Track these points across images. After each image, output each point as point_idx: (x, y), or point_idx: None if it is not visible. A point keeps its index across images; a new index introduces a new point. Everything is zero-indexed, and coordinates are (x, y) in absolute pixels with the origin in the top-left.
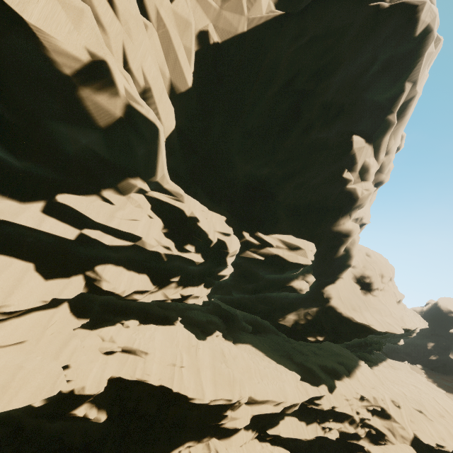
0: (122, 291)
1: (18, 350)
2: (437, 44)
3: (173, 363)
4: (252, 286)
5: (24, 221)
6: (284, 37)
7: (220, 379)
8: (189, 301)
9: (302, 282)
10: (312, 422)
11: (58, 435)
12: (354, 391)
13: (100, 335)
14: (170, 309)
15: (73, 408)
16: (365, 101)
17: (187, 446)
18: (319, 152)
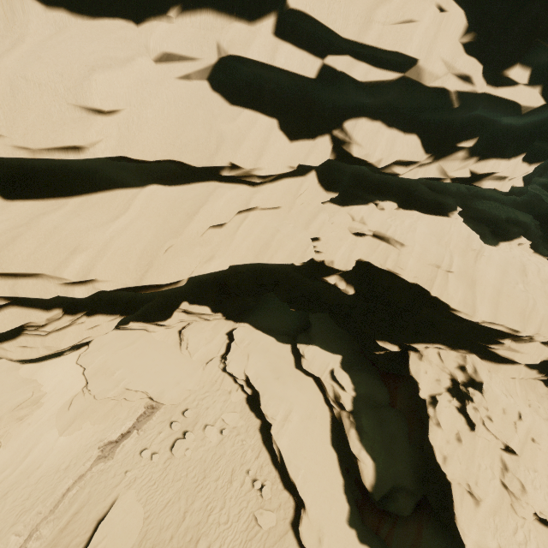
0: (378, 160)
1: (274, 214)
2: None
3: (436, 264)
4: None
5: (256, 53)
6: None
7: (507, 302)
8: (483, 183)
9: None
10: None
11: (316, 290)
12: None
13: (349, 214)
14: (446, 194)
15: (325, 275)
16: None
17: (437, 347)
18: None
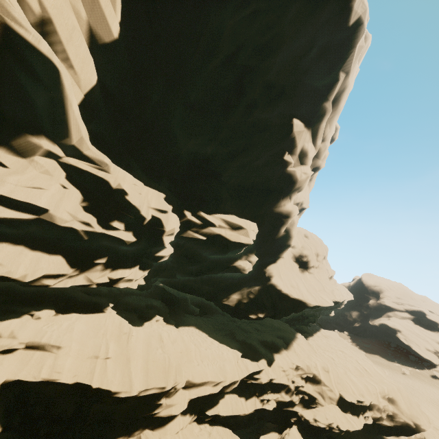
0: (22, 275)
1: None
2: (366, 40)
3: (95, 355)
4: (196, 267)
5: None
6: (226, 5)
7: (154, 367)
8: (120, 285)
9: (245, 262)
10: (251, 397)
11: None
12: (290, 362)
13: None
14: (101, 295)
15: None
16: (305, 86)
17: None
18: (262, 133)
